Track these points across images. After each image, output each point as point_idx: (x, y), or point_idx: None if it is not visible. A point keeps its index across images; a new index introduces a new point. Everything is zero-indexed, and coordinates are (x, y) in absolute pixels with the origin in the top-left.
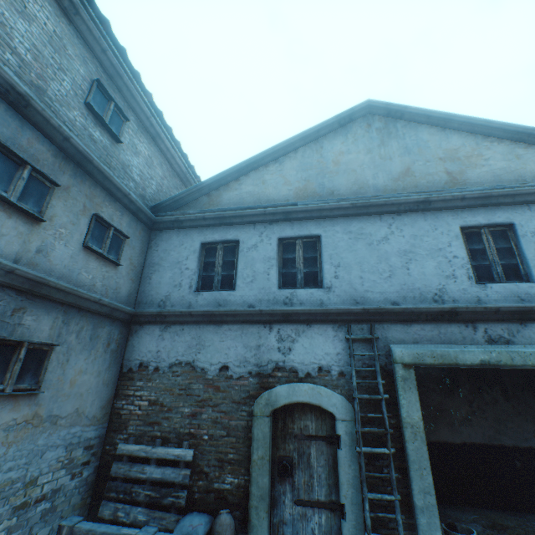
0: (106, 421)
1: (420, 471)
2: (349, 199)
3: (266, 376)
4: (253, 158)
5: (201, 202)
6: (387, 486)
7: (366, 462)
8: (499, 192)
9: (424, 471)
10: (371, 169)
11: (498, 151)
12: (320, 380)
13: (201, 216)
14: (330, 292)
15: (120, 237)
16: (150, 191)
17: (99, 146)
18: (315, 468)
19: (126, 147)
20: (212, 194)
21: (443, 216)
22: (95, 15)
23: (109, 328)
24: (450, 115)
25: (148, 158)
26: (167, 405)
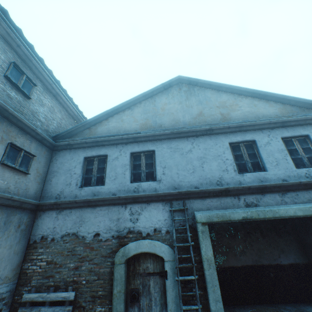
0: (16, 279)
1: (213, 287)
2: (169, 129)
3: (123, 237)
4: (116, 107)
5: (84, 133)
6: (195, 299)
7: (183, 286)
8: (246, 124)
9: (215, 287)
10: (182, 112)
11: (245, 102)
12: (155, 237)
13: (84, 141)
14: (160, 183)
15: (29, 156)
16: (52, 127)
17: (15, 101)
18: (153, 294)
19: (35, 101)
20: (92, 128)
21: (220, 137)
22: (12, 25)
23: (20, 215)
24: (221, 84)
25: (51, 107)
26: (59, 263)
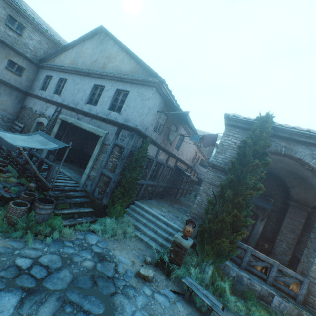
0: (16, 117)
1: None
2: (74, 68)
3: (41, 115)
4: (65, 46)
5: (52, 61)
6: None
7: None
8: (104, 74)
9: None
10: (89, 57)
11: (121, 57)
12: (48, 119)
13: (47, 66)
14: (60, 97)
15: (22, 68)
16: (40, 54)
17: (12, 37)
18: None
19: (26, 37)
20: (55, 58)
21: (93, 80)
22: None
23: (17, 93)
24: (115, 38)
25: (39, 41)
26: (25, 116)
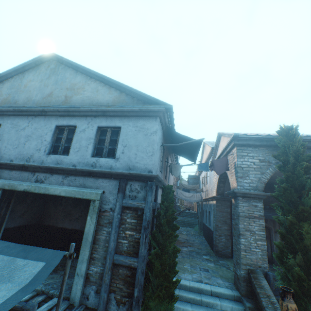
0: None
1: None
2: (13, 106)
3: None
4: None
5: None
6: None
7: None
8: (72, 109)
9: None
10: (37, 91)
11: (92, 87)
12: None
13: None
14: None
15: None
16: None
17: None
18: None
19: None
20: None
21: (52, 119)
22: None
23: None
24: (78, 65)
25: None
26: None
